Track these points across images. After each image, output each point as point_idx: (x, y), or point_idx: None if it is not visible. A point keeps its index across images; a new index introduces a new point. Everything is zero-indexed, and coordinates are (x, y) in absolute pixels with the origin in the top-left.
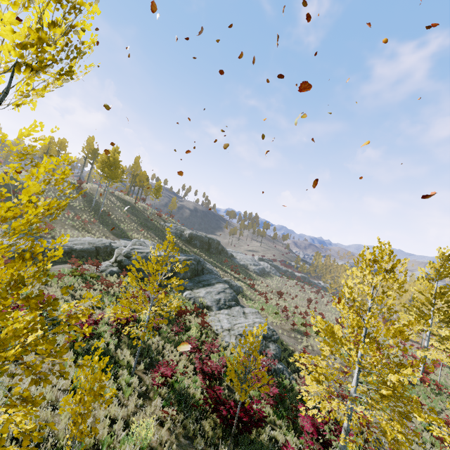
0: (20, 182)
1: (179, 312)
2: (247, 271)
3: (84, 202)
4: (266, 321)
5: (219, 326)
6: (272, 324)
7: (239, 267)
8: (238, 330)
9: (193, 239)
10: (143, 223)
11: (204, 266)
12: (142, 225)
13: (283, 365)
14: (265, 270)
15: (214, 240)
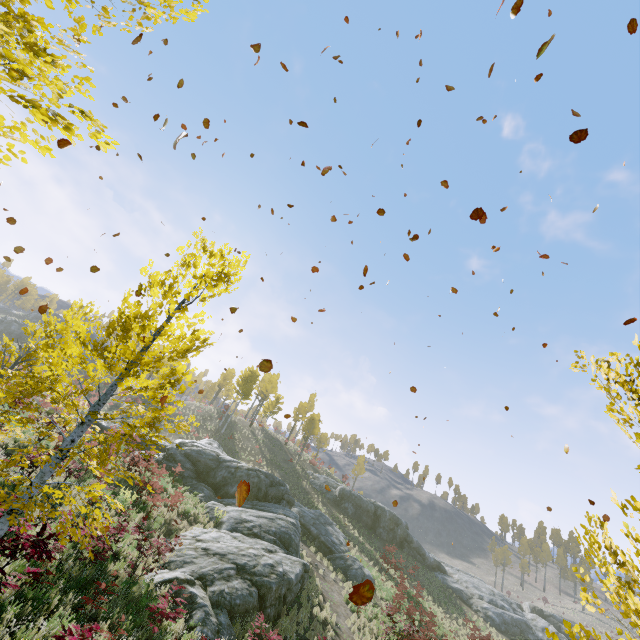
0: (173, 401)
1: (144, 480)
2: (458, 603)
3: (218, 425)
4: (295, 572)
5: (193, 534)
6: (360, 639)
7: (438, 586)
8: (211, 544)
9: (345, 499)
10: (275, 460)
11: (288, 495)
12: (271, 462)
13: (218, 617)
14: (529, 629)
15: (384, 511)
